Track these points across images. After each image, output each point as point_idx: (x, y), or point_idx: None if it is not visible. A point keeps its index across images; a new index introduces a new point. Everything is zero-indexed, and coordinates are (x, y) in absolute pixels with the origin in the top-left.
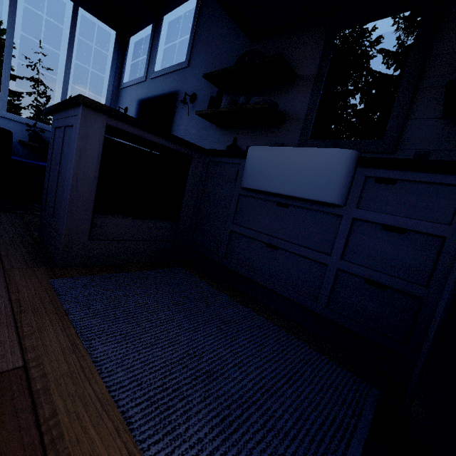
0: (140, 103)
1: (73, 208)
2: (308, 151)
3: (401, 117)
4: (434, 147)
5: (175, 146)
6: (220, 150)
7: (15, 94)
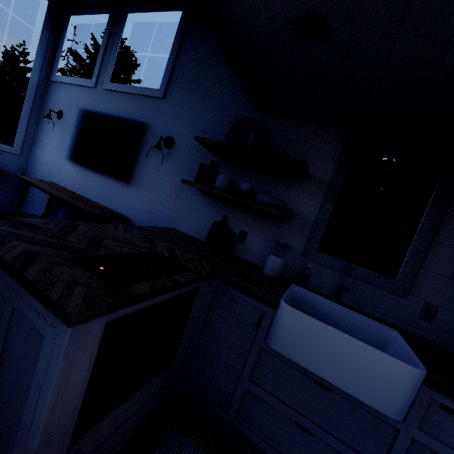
0: (85, 115)
1: None
2: (369, 350)
3: (415, 264)
4: (443, 304)
5: (185, 288)
6: (237, 284)
7: None
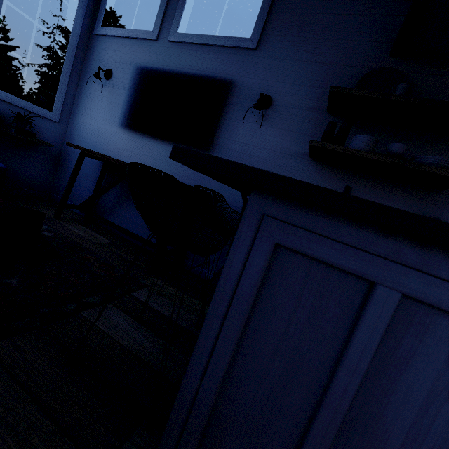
0: (144, 73)
1: None
2: None
3: None
4: None
5: None
6: None
7: None
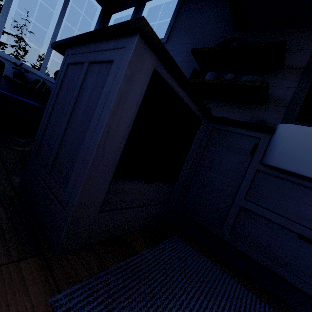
0: None
1: (93, 173)
2: None
3: None
4: None
5: (195, 108)
6: (233, 120)
7: (1, 44)
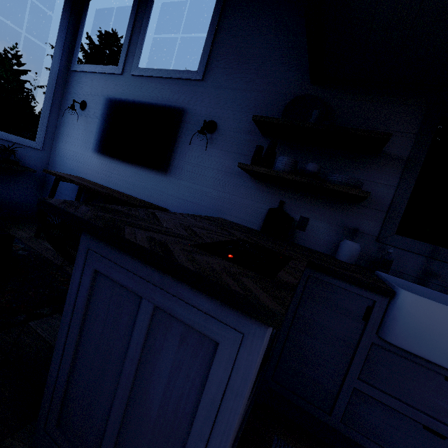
0: (112, 104)
1: None
2: None
3: None
4: None
5: None
6: (339, 272)
7: None
